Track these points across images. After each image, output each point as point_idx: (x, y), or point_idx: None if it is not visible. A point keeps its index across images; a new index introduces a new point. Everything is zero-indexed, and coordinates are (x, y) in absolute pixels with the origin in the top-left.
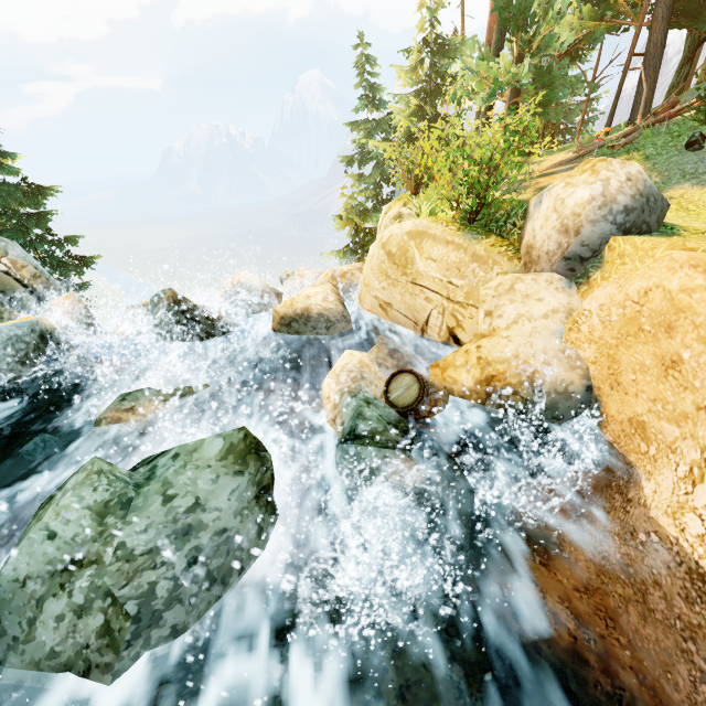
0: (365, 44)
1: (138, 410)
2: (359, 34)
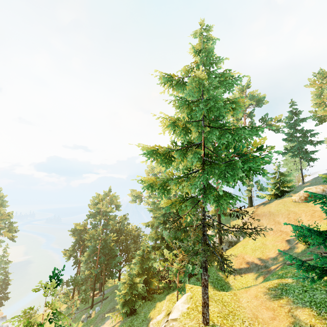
0: None
1: None
2: None
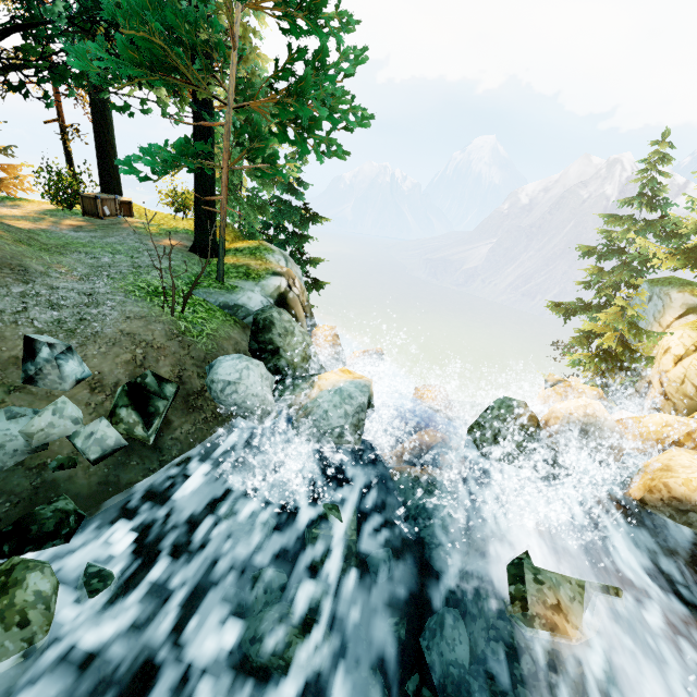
0: (667, 143)
1: (569, 616)
2: (664, 132)
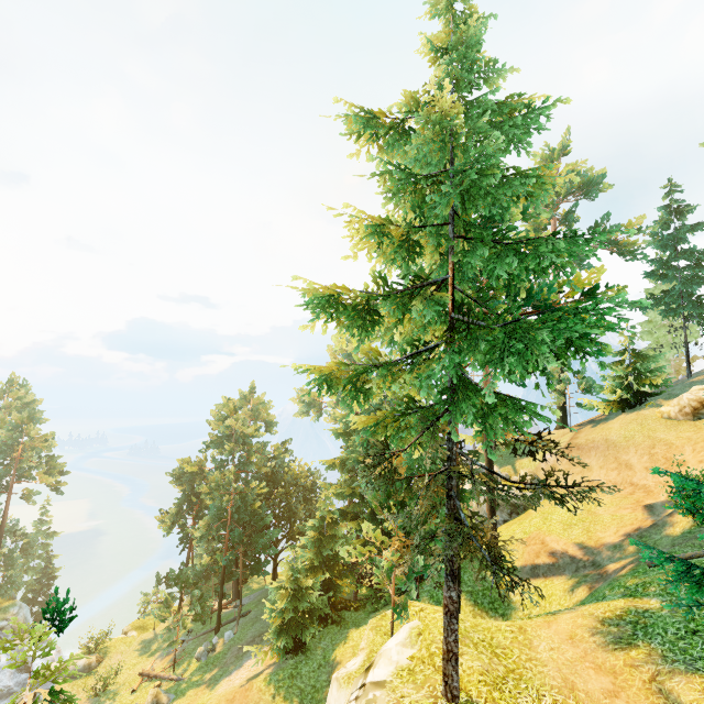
0: None
1: None
2: None
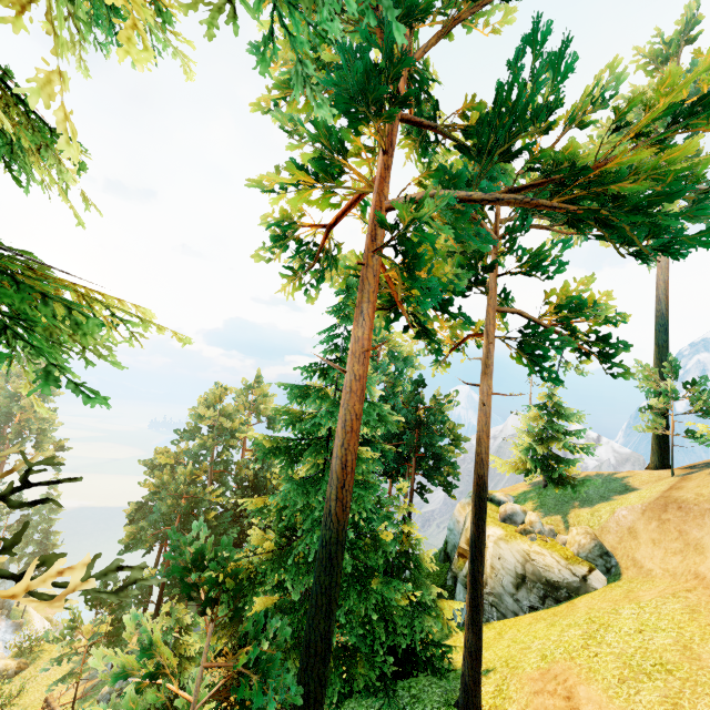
0: None
1: None
2: None
